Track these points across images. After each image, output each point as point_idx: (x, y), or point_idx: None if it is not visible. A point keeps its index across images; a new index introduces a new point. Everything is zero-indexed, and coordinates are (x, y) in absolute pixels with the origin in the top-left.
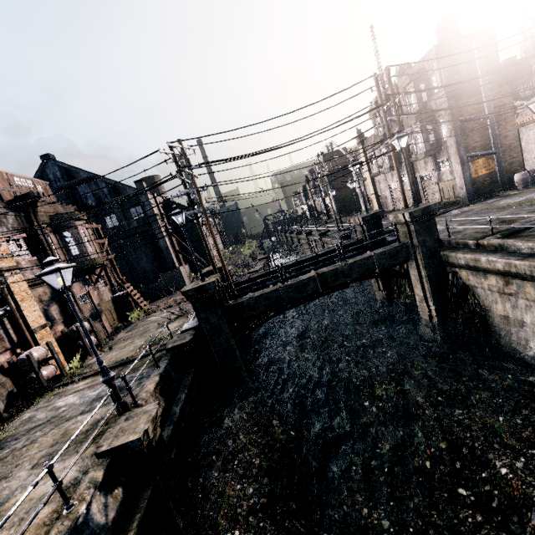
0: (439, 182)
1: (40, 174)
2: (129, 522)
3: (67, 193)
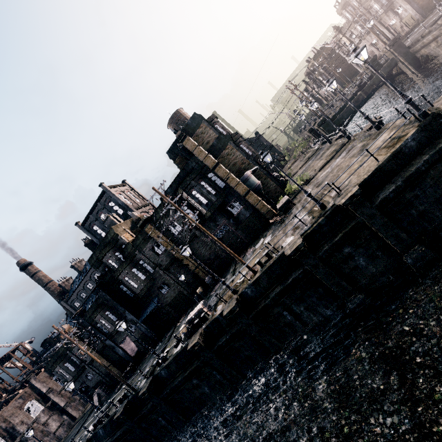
0: (401, 20)
1: None
2: None
3: None
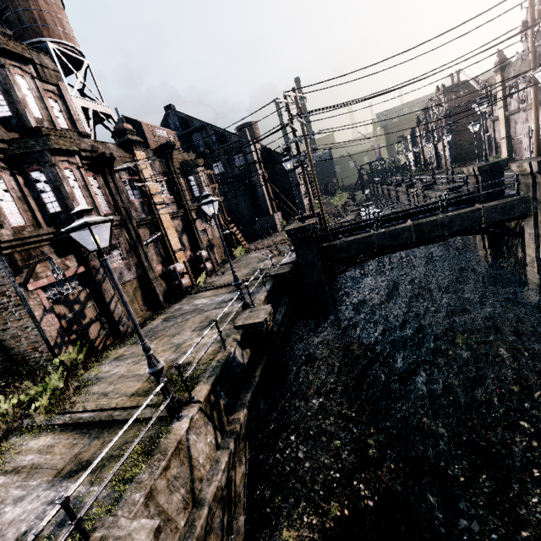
0: None
1: (164, 124)
2: (255, 368)
3: (184, 141)
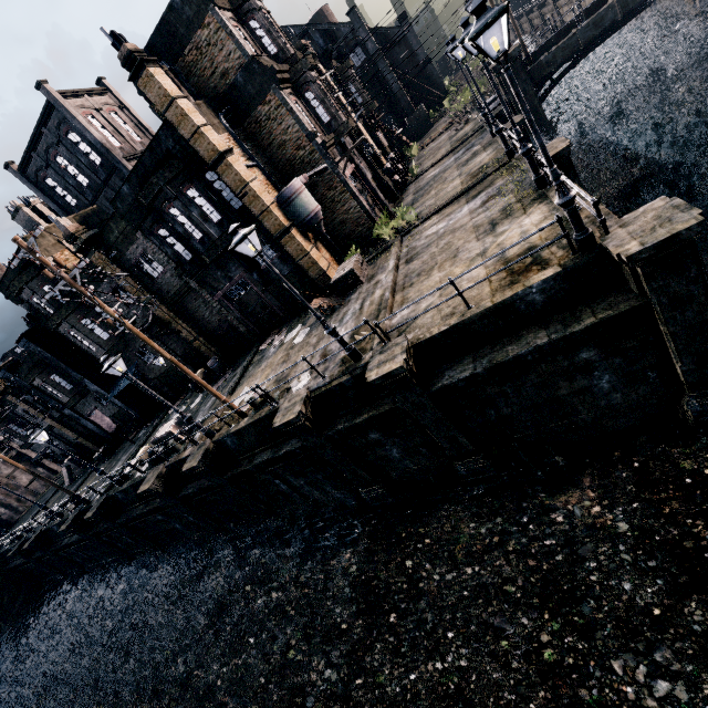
0: None
1: None
2: None
3: None
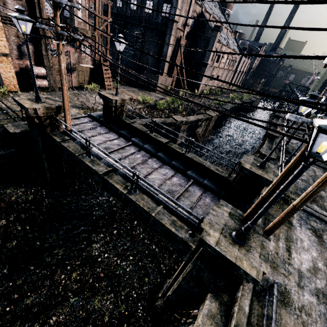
0: None
1: None
2: None
3: None
